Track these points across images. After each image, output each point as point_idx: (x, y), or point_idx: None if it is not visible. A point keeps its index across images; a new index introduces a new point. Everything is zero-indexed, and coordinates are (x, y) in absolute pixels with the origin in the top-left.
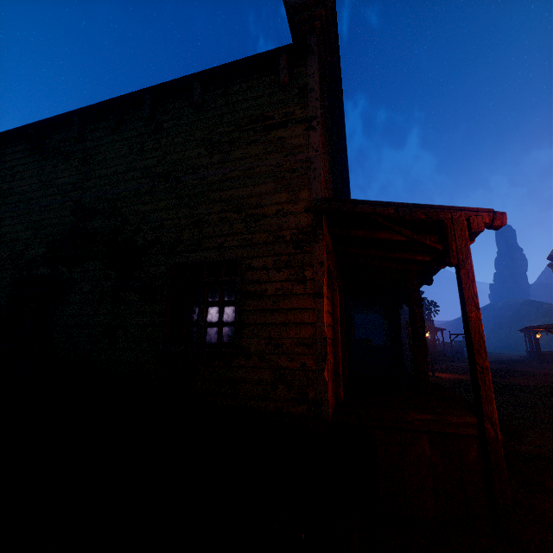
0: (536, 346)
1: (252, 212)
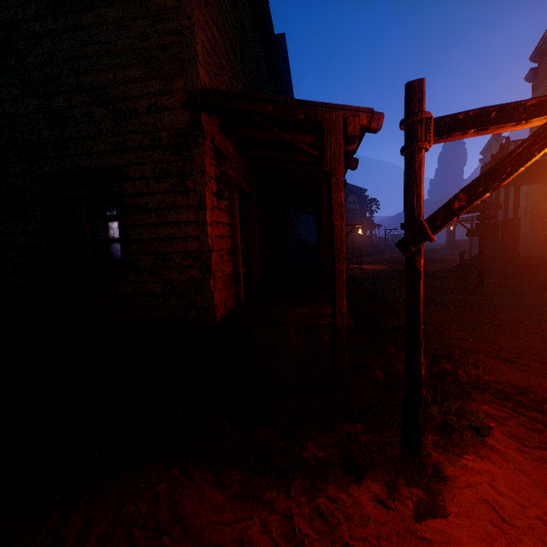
0: (452, 237)
1: (121, 106)
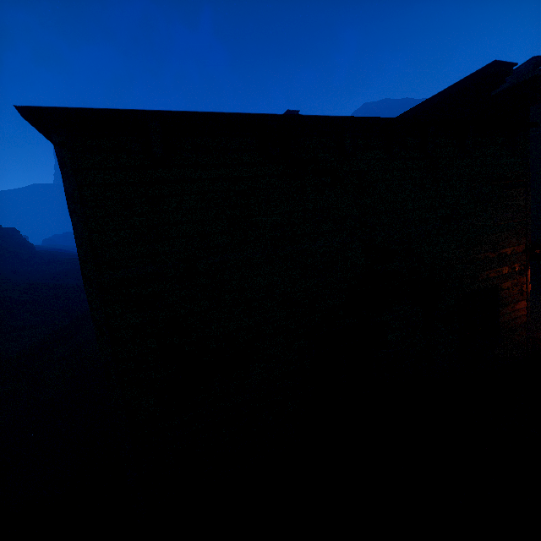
0: None
1: (500, 252)
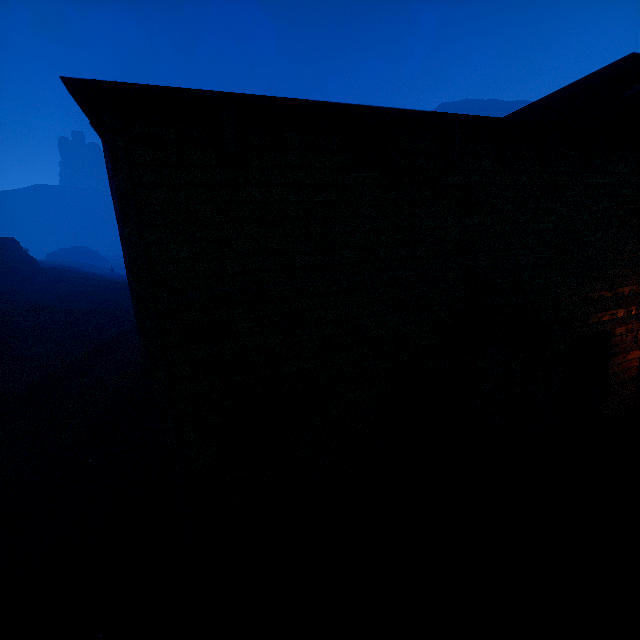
0: None
1: (617, 291)
